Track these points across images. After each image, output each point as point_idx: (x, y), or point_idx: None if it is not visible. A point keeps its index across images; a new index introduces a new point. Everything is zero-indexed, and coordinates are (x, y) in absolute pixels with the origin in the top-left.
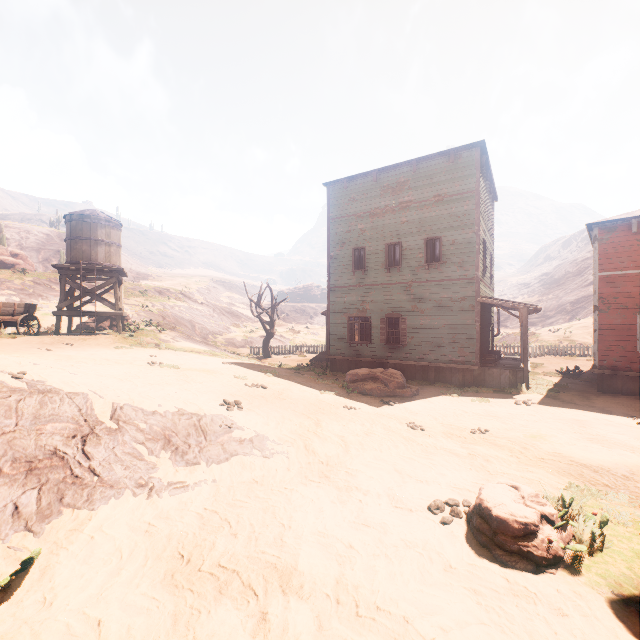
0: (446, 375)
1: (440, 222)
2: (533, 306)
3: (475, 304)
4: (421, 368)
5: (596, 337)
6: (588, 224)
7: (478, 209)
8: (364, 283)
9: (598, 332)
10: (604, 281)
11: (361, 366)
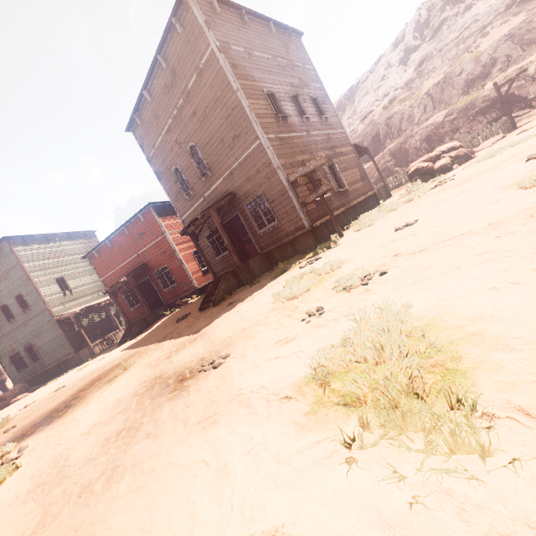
0: (69, 364)
1: (15, 285)
2: (75, 312)
3: (55, 322)
4: (58, 366)
5: (118, 309)
6: (82, 258)
7: (26, 272)
8: (4, 334)
9: (118, 307)
10: (105, 282)
11: (34, 381)
